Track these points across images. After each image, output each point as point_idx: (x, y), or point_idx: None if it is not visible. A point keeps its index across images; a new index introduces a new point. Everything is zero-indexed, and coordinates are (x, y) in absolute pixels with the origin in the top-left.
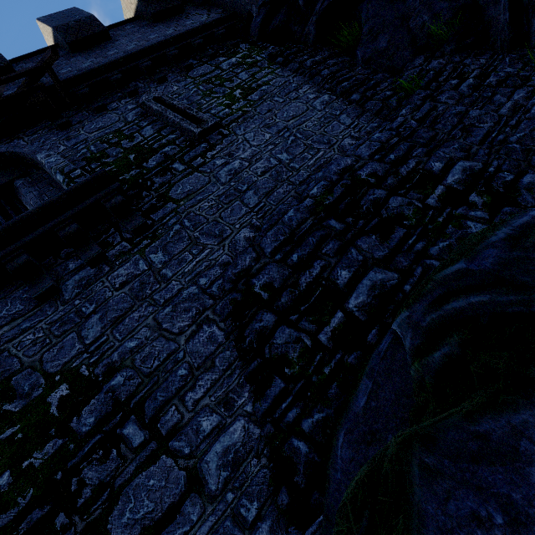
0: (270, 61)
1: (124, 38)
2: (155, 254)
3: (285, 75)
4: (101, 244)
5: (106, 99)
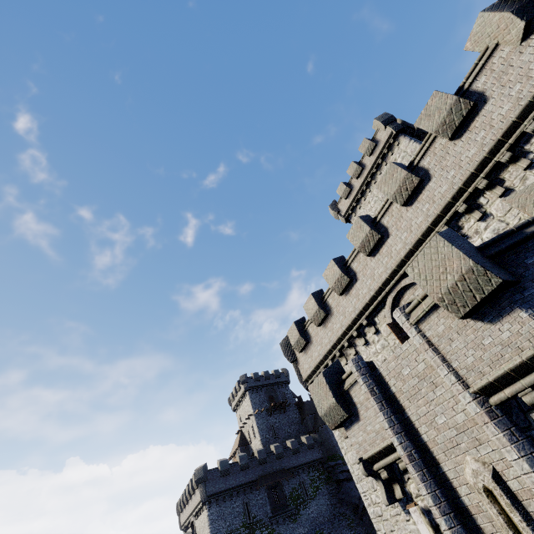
0: (324, 480)
1: (302, 453)
2: (296, 524)
3: (325, 488)
4: (290, 517)
5: (295, 473)
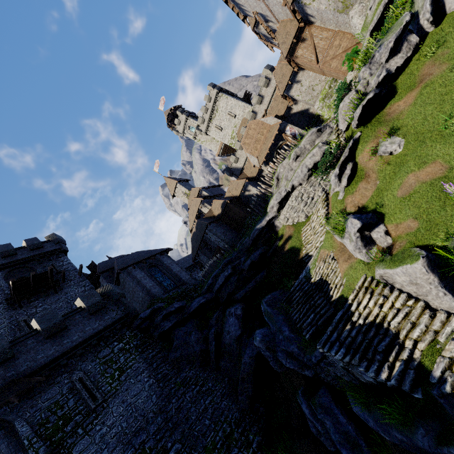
0: (136, 348)
1: (74, 327)
2: None
3: (140, 361)
4: None
5: (55, 373)
